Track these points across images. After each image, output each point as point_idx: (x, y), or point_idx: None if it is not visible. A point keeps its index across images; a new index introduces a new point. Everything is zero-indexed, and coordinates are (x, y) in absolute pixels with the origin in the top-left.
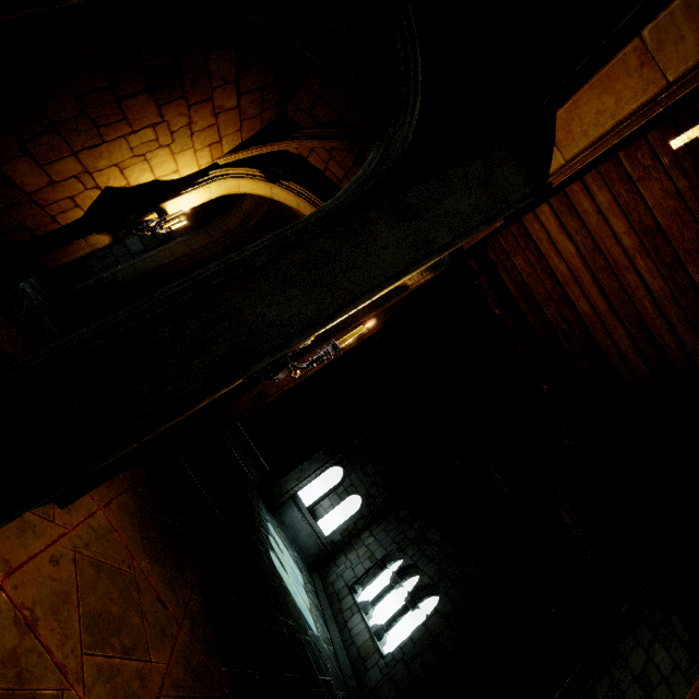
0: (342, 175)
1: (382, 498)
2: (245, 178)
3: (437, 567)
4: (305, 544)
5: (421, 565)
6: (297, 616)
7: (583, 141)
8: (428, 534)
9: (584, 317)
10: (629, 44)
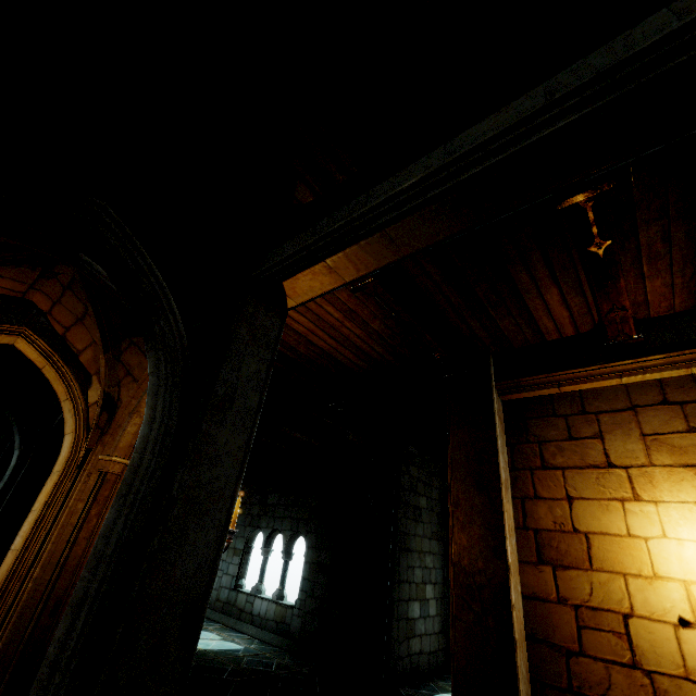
0: (24, 288)
1: None
2: None
3: (290, 519)
4: None
5: (278, 527)
6: (226, 657)
7: (306, 297)
8: (269, 501)
9: (325, 349)
10: (320, 263)
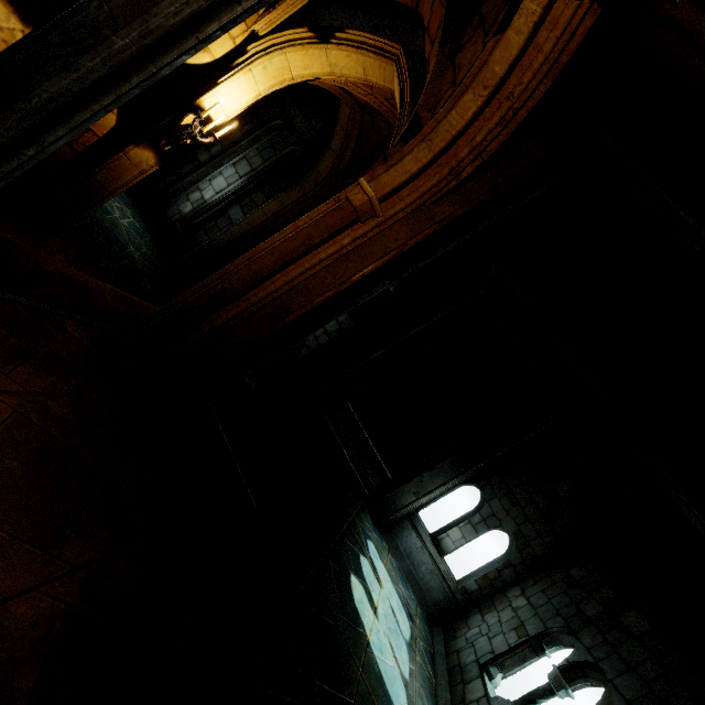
0: None
1: (542, 543)
2: (291, 47)
3: (643, 685)
4: (425, 583)
5: (607, 669)
6: (367, 687)
7: None
8: (624, 617)
9: None
10: None
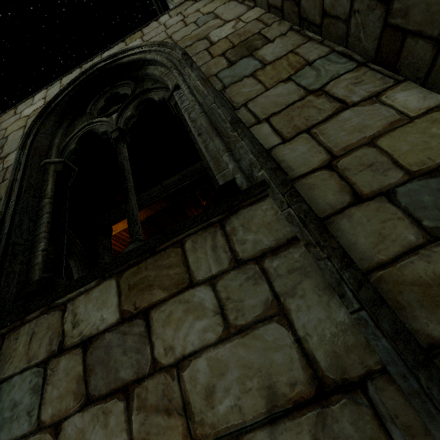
0: None
1: None
2: None
3: None
4: None
5: None
6: None
7: (121, 230)
8: None
9: (120, 251)
10: None
